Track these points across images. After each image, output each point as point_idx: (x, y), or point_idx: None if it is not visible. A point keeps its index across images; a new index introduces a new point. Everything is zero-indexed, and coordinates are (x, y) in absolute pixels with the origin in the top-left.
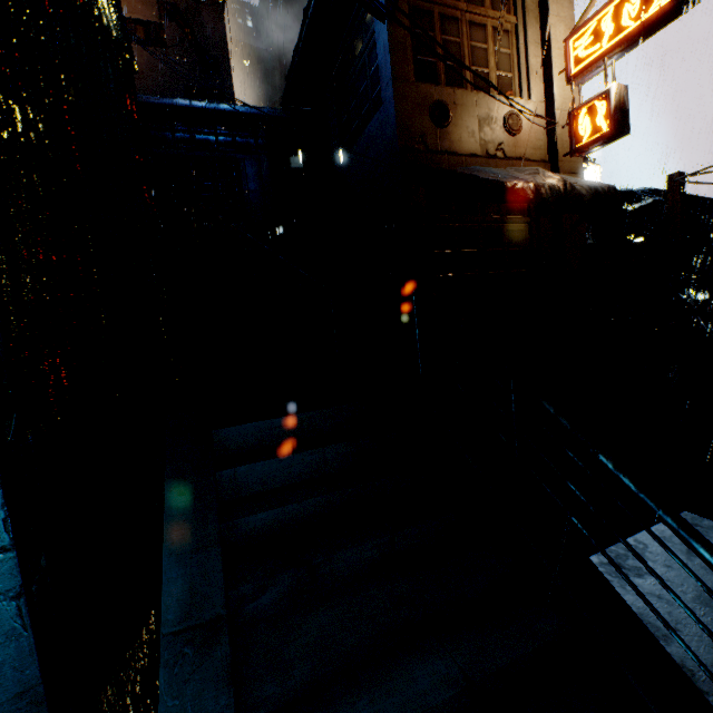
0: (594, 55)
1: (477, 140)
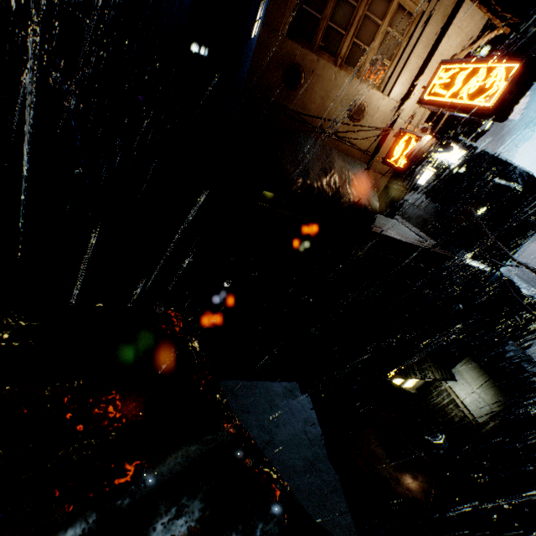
0: (439, 97)
1: (318, 113)
